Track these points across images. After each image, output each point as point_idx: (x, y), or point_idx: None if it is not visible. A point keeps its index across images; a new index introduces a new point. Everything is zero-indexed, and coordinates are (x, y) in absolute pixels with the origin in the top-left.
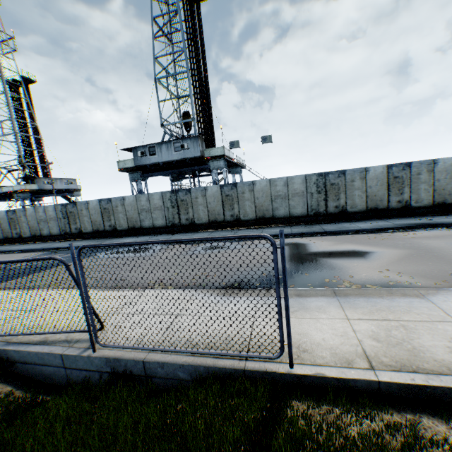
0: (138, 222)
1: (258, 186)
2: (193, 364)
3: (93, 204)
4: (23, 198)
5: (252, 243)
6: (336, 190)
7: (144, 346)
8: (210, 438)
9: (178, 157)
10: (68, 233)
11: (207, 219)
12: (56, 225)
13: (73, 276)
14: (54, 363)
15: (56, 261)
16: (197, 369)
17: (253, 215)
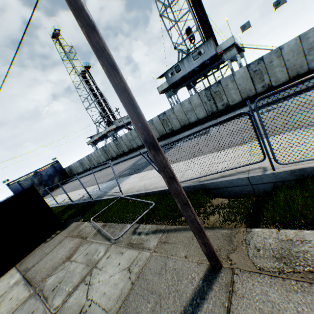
0: (187, 121)
1: (285, 49)
2: None
3: (155, 120)
4: (111, 134)
5: None
6: None
7: None
8: None
9: (197, 64)
10: None
11: (239, 98)
12: (139, 140)
13: (252, 123)
14: (241, 184)
15: None
16: None
17: (285, 78)
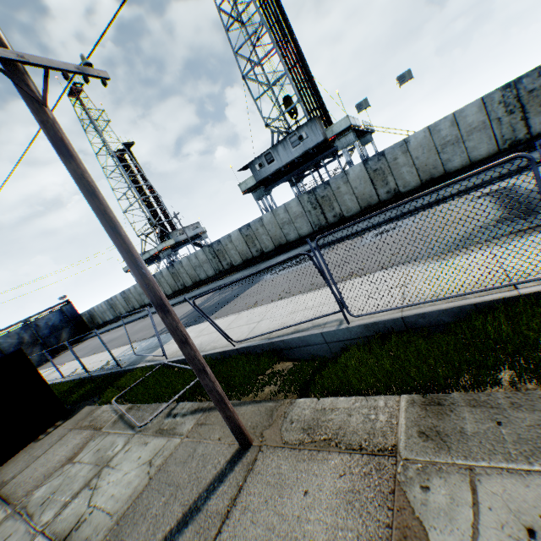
0: (283, 238)
1: (413, 143)
2: (457, 306)
3: (234, 235)
4: (167, 255)
5: (502, 169)
6: (539, 97)
7: (397, 306)
8: (521, 334)
9: (298, 152)
10: (222, 271)
11: (357, 207)
12: (209, 267)
13: (316, 265)
14: (315, 342)
15: (233, 293)
16: (462, 309)
17: (416, 182)
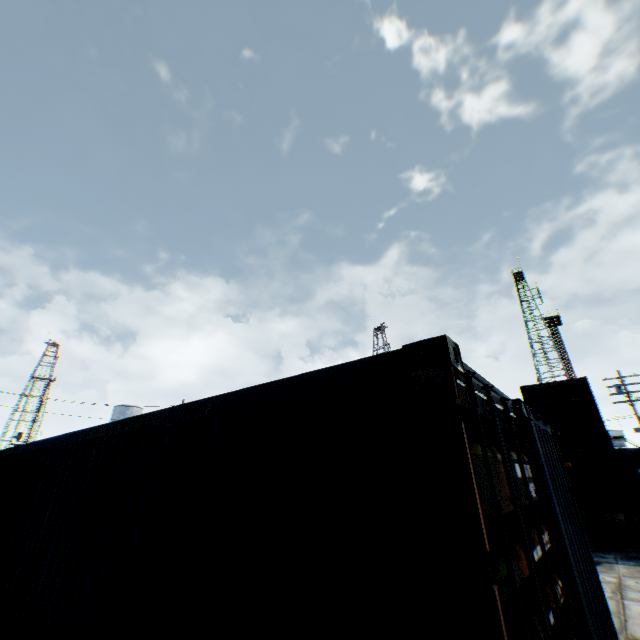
0: None
1: None
2: None
3: None
4: None
5: None
6: None
7: None
8: None
9: None
10: None
11: None
12: None
13: None
14: None
15: None
16: None
17: None
